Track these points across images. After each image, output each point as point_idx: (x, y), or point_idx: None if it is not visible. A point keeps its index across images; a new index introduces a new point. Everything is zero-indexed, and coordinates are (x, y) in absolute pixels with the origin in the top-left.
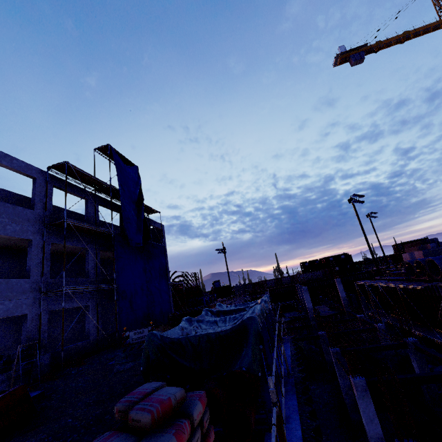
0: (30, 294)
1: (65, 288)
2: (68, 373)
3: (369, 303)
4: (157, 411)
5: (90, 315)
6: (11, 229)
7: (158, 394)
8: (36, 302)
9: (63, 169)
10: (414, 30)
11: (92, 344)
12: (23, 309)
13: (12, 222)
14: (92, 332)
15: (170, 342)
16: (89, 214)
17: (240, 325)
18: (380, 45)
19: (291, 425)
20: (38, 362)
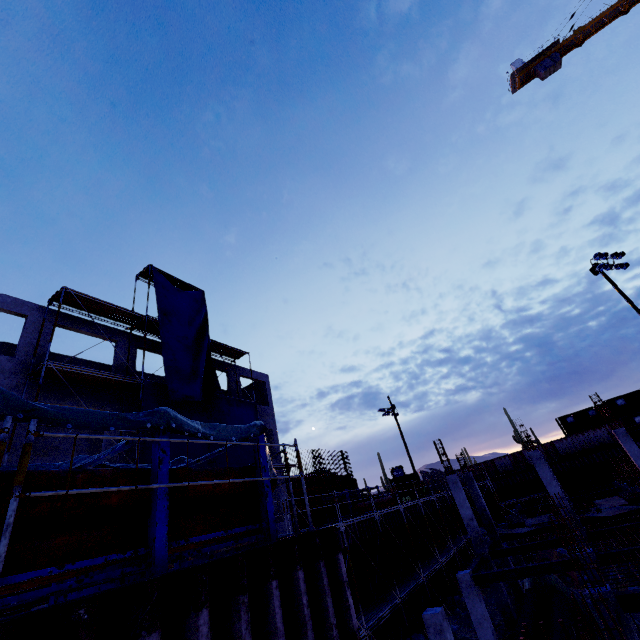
0: None
1: None
2: None
3: None
4: None
5: None
6: None
7: None
8: None
9: (70, 300)
10: None
11: None
12: None
13: None
14: None
15: None
16: (117, 361)
17: None
18: (584, 32)
19: None
20: None
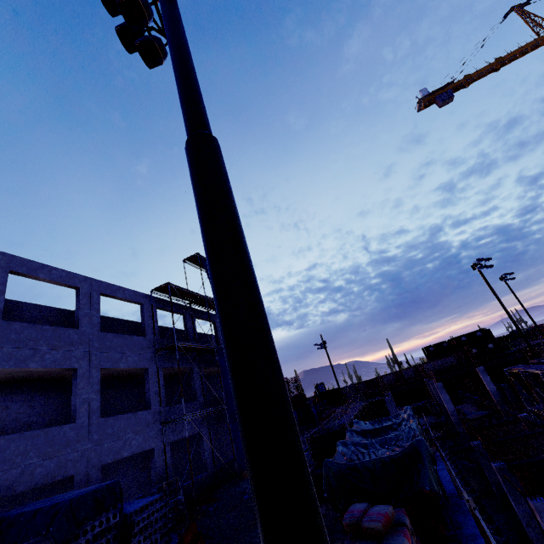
0: (153, 426)
1: (186, 416)
2: (206, 511)
3: (531, 394)
4: (384, 521)
5: (204, 443)
6: (131, 360)
7: (374, 510)
8: (159, 433)
9: (164, 289)
10: (507, 54)
11: (211, 477)
12: (150, 443)
13: (131, 352)
14: (208, 463)
15: (346, 468)
16: (188, 330)
17: (410, 448)
18: (470, 78)
19: (480, 540)
20: (183, 500)
